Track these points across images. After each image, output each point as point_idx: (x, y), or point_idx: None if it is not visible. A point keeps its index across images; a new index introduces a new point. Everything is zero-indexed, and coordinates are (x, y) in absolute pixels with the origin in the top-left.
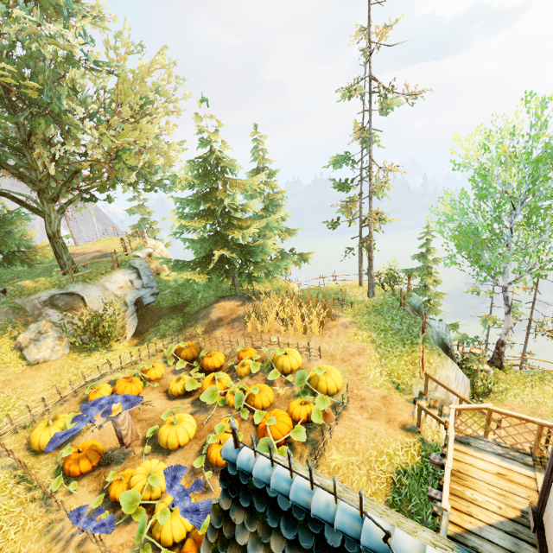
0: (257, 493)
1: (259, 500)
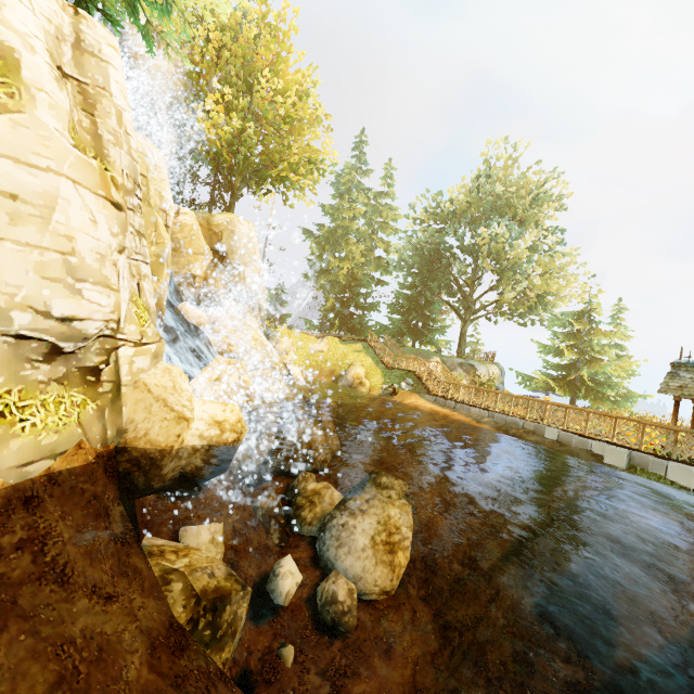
0: (689, 367)
1: (690, 368)
